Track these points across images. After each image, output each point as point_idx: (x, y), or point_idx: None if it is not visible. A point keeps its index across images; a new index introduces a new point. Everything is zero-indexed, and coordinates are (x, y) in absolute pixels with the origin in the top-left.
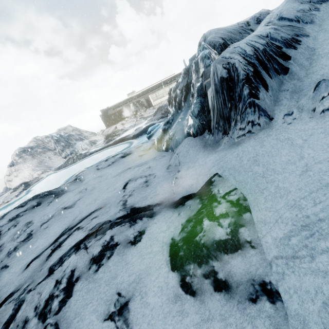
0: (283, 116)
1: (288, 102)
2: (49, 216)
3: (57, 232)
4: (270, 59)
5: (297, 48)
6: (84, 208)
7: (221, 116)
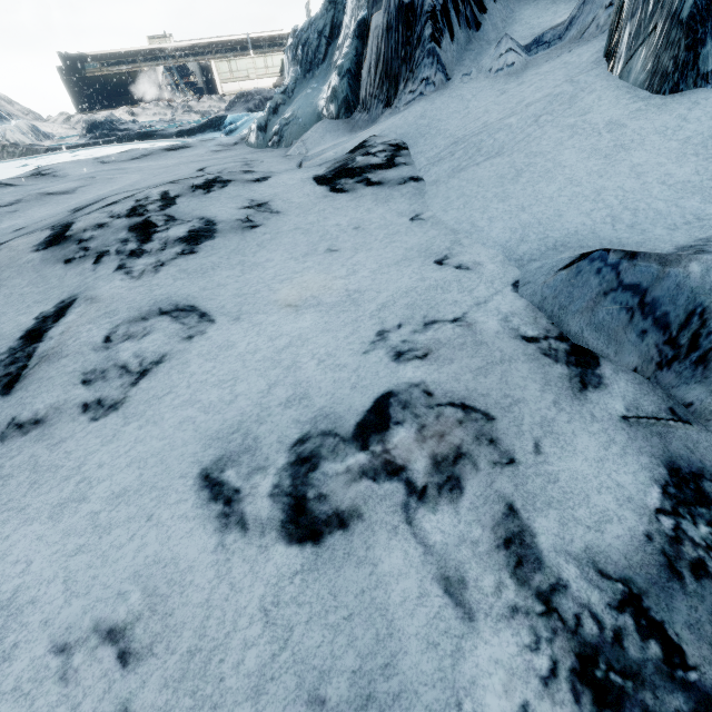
0: (461, 76)
1: (470, 63)
2: (7, 200)
3: (57, 212)
4: (465, 1)
5: (496, 2)
6: (108, 193)
7: (388, 74)
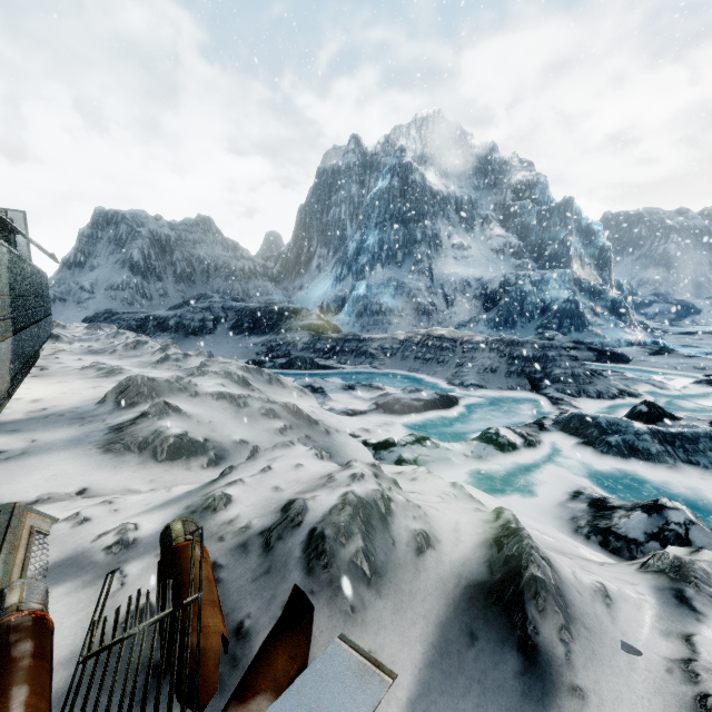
0: None
1: None
2: None
3: None
4: None
5: None
6: None
7: None
